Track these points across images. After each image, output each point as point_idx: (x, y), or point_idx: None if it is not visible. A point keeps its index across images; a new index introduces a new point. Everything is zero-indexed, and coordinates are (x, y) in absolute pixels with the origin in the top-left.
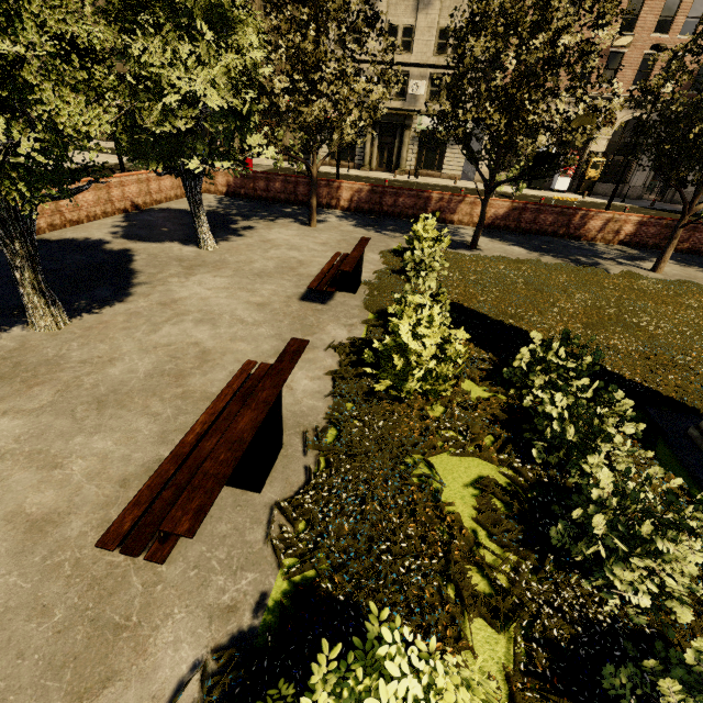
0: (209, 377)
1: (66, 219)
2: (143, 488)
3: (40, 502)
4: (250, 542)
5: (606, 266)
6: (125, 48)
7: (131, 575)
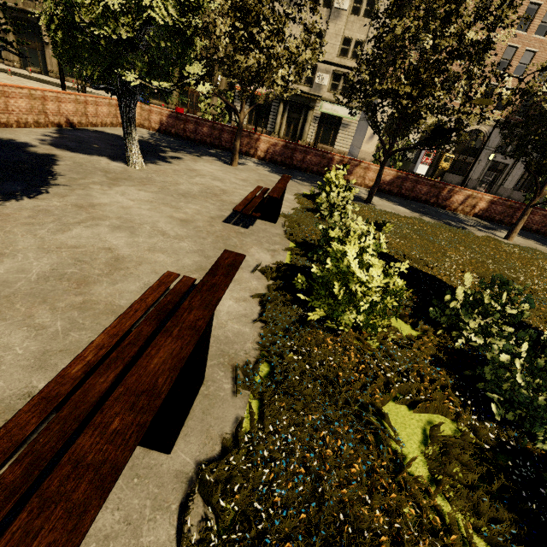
0: (118, 287)
1: None
2: None
3: None
4: None
5: (471, 230)
6: None
7: None
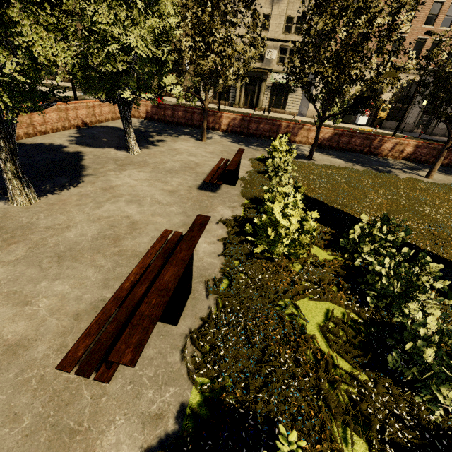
0: (137, 240)
1: (37, 130)
2: (92, 322)
3: (14, 331)
4: (171, 363)
5: (396, 173)
6: (82, 10)
7: (82, 388)
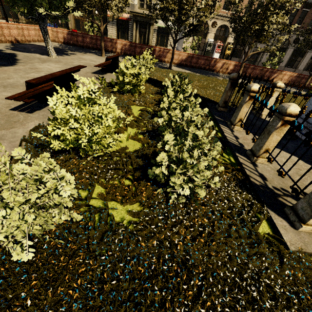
0: None
1: None
2: (22, 92)
3: None
4: None
5: (219, 78)
6: None
7: (19, 115)
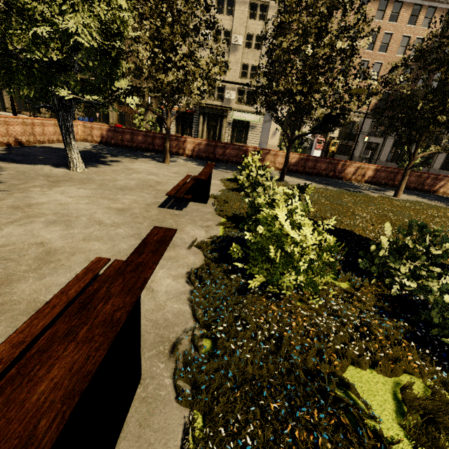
0: (46, 281)
1: None
2: None
3: None
4: None
5: (367, 193)
6: None
7: None
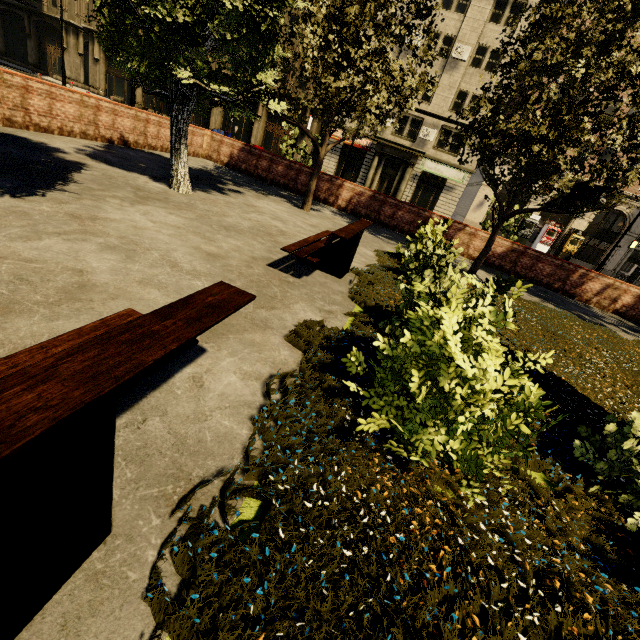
0: (56, 324)
1: (31, 120)
2: None
3: None
4: None
5: (613, 330)
6: None
7: None
